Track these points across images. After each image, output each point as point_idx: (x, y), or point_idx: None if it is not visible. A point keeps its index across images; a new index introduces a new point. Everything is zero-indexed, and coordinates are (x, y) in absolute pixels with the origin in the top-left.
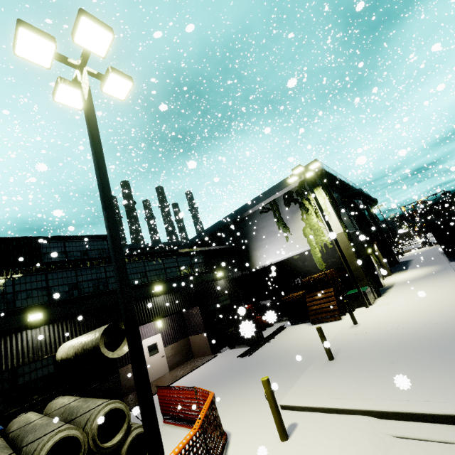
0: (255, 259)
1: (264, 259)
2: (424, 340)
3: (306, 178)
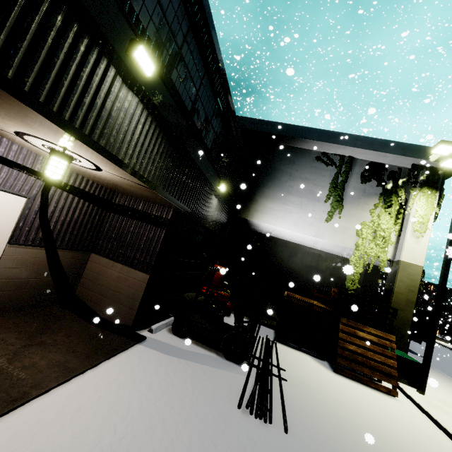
0: (257, 209)
1: (273, 219)
2: None
3: None
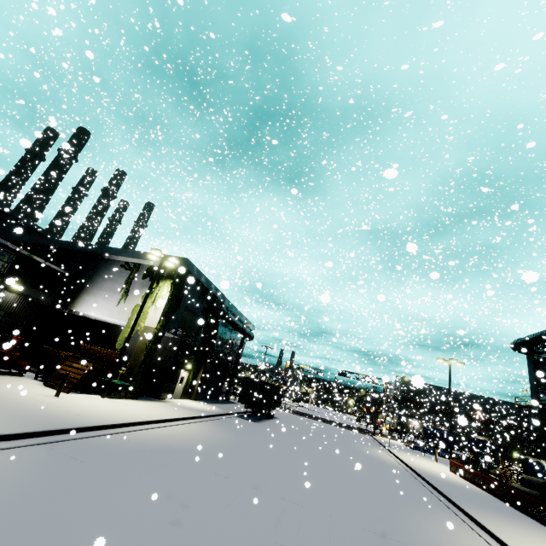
0: (79, 302)
1: (87, 307)
2: (40, 414)
3: (161, 264)
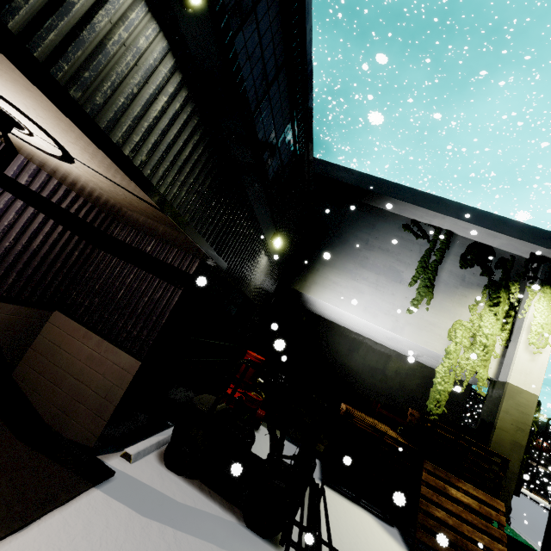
0: (317, 281)
1: (336, 297)
2: None
3: None
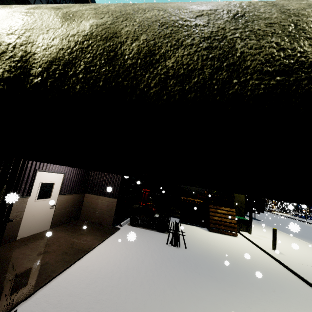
0: None
1: None
2: None
3: None
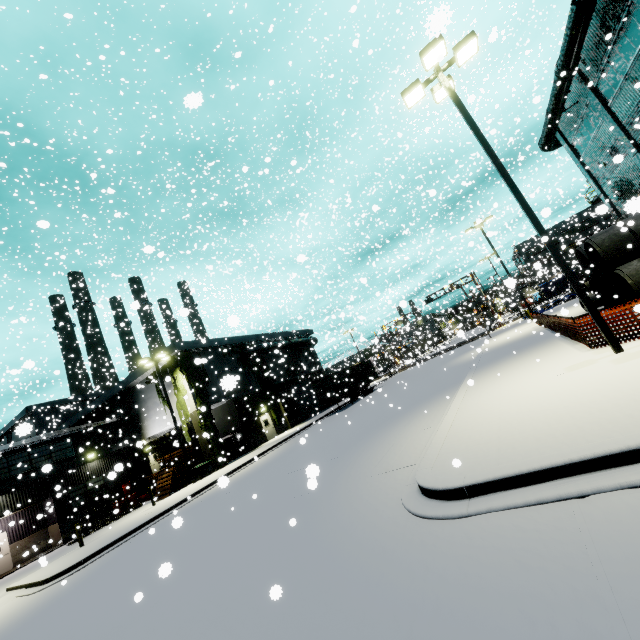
0: (145, 430)
1: (152, 430)
2: (127, 527)
3: (156, 365)
